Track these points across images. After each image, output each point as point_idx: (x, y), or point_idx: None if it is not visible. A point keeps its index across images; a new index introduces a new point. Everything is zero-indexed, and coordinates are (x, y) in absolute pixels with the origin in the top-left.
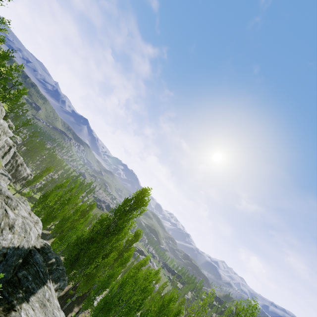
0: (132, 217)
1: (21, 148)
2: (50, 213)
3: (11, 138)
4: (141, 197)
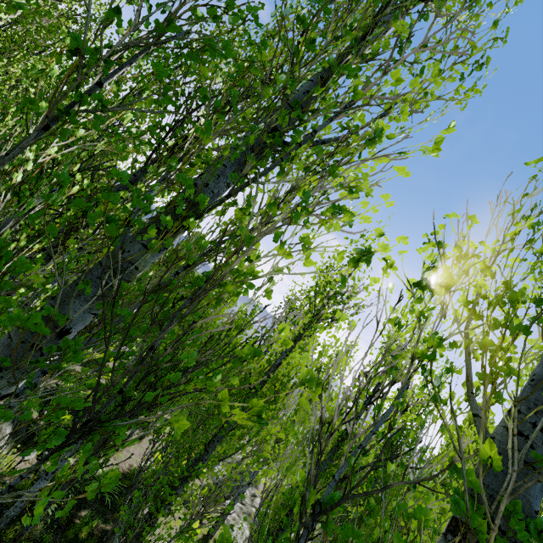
0: None
1: None
2: None
3: None
4: None
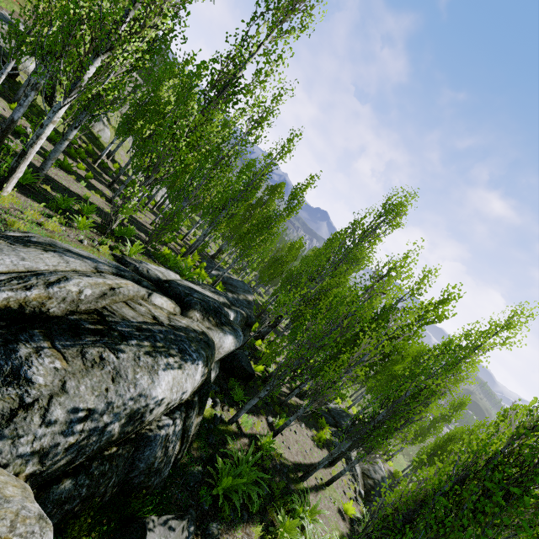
0: None
1: None
2: None
3: None
4: None
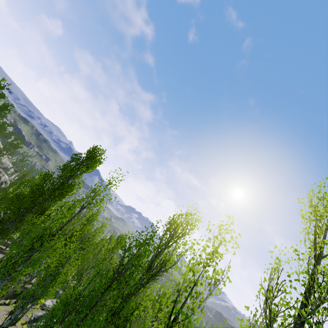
0: (80, 172)
1: (12, 174)
2: (5, 194)
3: (0, 161)
4: (94, 156)
